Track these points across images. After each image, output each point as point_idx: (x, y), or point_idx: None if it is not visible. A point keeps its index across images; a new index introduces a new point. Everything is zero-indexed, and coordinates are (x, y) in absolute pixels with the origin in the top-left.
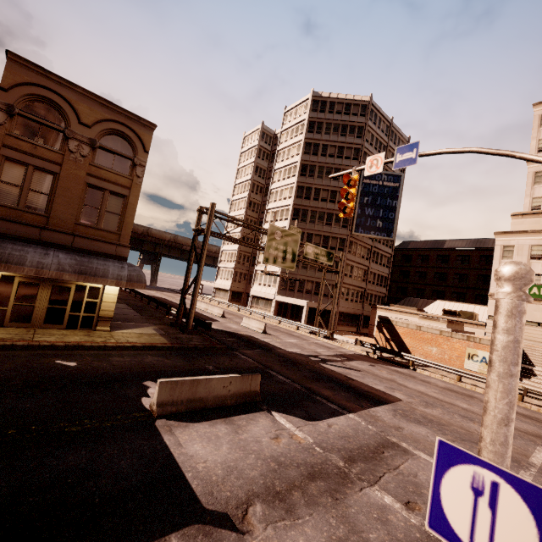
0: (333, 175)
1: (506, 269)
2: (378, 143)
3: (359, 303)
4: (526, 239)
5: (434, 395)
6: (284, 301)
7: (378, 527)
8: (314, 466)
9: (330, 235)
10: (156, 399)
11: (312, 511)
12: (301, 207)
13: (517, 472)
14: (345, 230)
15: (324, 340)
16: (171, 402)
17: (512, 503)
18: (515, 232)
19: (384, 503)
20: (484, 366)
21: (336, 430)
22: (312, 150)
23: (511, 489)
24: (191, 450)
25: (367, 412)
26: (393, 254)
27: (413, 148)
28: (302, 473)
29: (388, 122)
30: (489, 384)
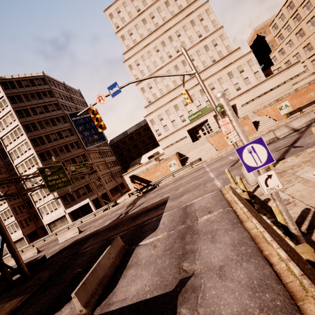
0: (79, 113)
1: (220, 94)
2: (65, 97)
3: (113, 180)
4: (154, 114)
5: (174, 186)
6: (73, 210)
7: (213, 224)
8: (178, 236)
9: (74, 156)
10: (80, 306)
11: (197, 243)
12: (42, 151)
13: (213, 182)
14: (80, 149)
15: (114, 207)
16: (91, 296)
17: (257, 147)
18: (150, 113)
19: (206, 219)
20: (176, 166)
21: (167, 222)
22: (25, 114)
23: (255, 144)
24: (133, 292)
25: (167, 208)
26: (111, 148)
27: (115, 85)
28: (179, 241)
29: (62, 84)
30: (235, 125)
